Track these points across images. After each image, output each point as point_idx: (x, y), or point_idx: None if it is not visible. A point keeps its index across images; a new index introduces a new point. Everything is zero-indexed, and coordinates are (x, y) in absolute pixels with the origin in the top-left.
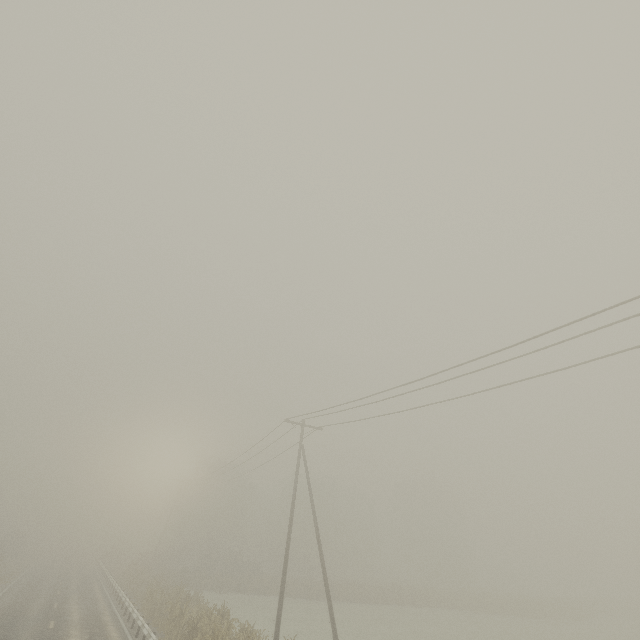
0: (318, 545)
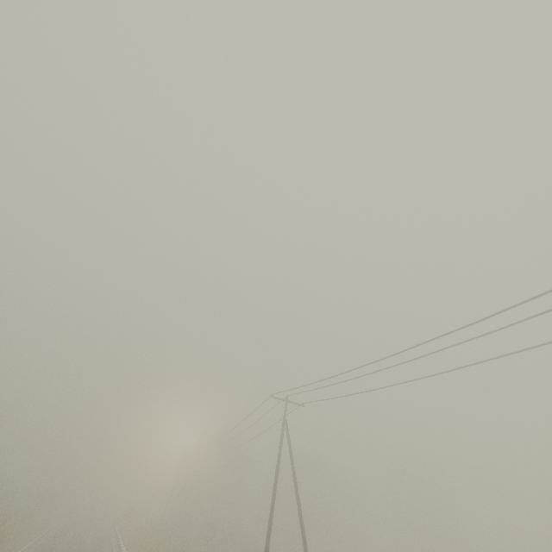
0: (300, 522)
